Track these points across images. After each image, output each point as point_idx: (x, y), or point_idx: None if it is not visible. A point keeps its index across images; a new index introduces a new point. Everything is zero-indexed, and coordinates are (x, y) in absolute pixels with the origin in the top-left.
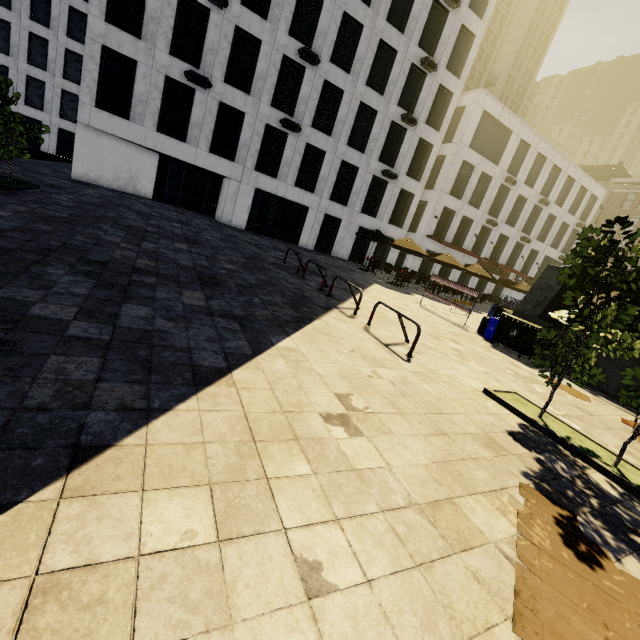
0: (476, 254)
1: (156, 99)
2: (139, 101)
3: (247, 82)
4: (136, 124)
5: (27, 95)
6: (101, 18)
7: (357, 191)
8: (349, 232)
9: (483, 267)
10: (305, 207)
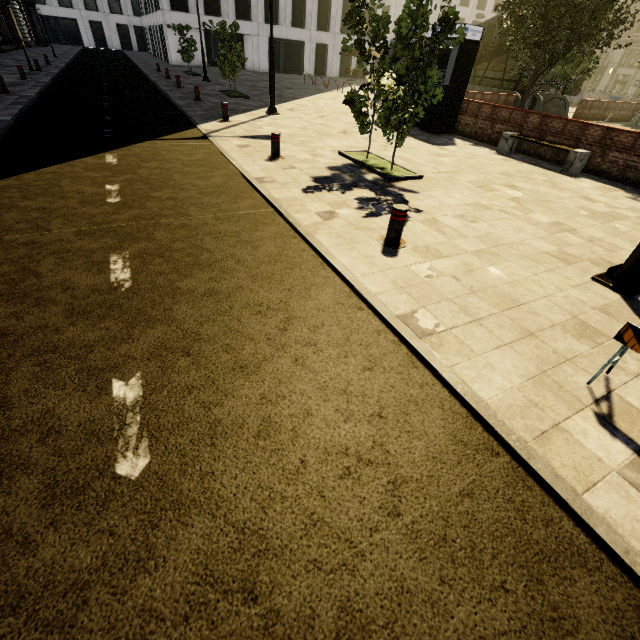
0: None
1: None
2: None
3: None
4: (193, 14)
5: None
6: None
7: (334, 16)
8: (335, 54)
9: None
10: (302, 42)
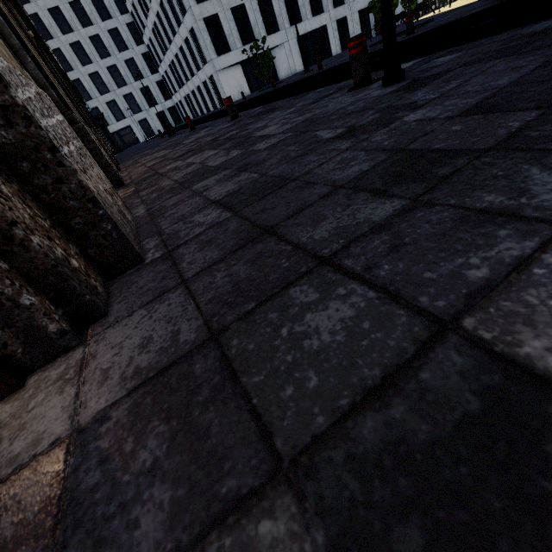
0: None
1: (234, 27)
2: (229, 36)
3: None
4: (234, 50)
5: (113, 116)
6: (195, 4)
7: None
8: (354, 21)
9: None
10: (323, 27)
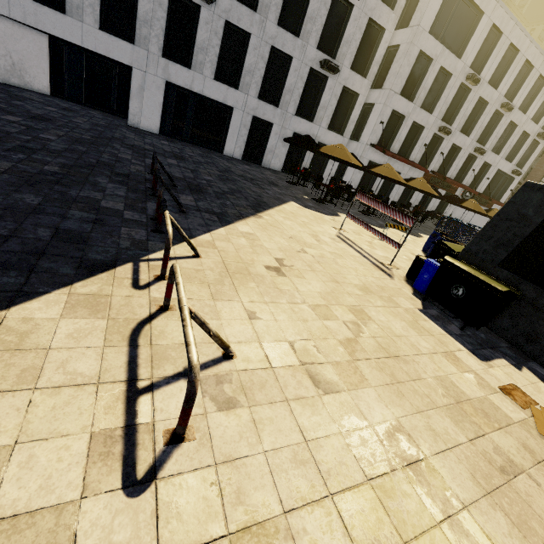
0: (423, 166)
1: None
2: None
3: None
4: None
5: None
6: None
7: (291, 88)
8: (282, 139)
9: (429, 181)
10: (229, 107)
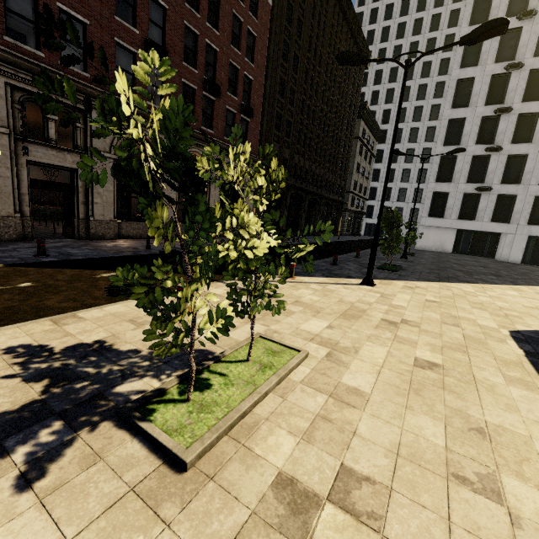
0: None
1: (458, 205)
2: (449, 208)
3: (517, 178)
4: (446, 219)
5: None
6: (433, 182)
7: None
8: None
9: None
10: None
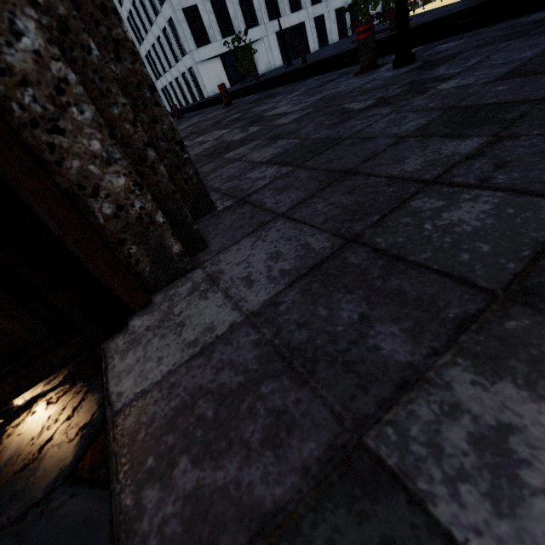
0: None
1: (213, 20)
2: (208, 28)
3: None
4: (214, 43)
5: None
6: None
7: None
8: (331, 20)
9: None
10: (301, 24)
